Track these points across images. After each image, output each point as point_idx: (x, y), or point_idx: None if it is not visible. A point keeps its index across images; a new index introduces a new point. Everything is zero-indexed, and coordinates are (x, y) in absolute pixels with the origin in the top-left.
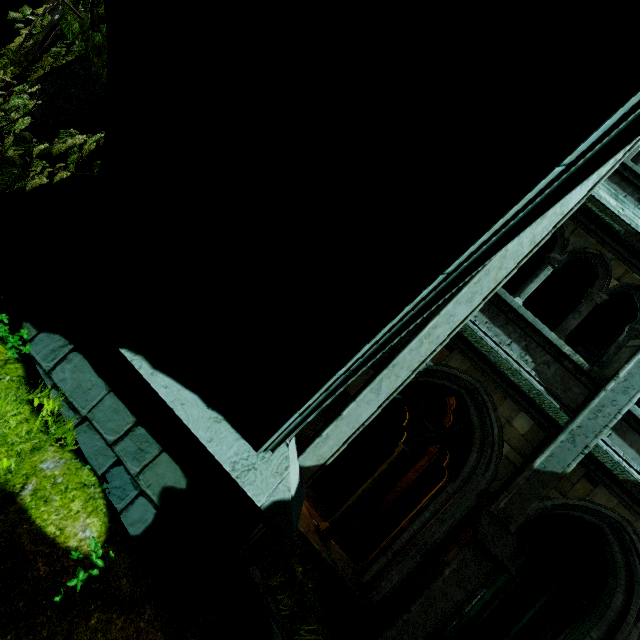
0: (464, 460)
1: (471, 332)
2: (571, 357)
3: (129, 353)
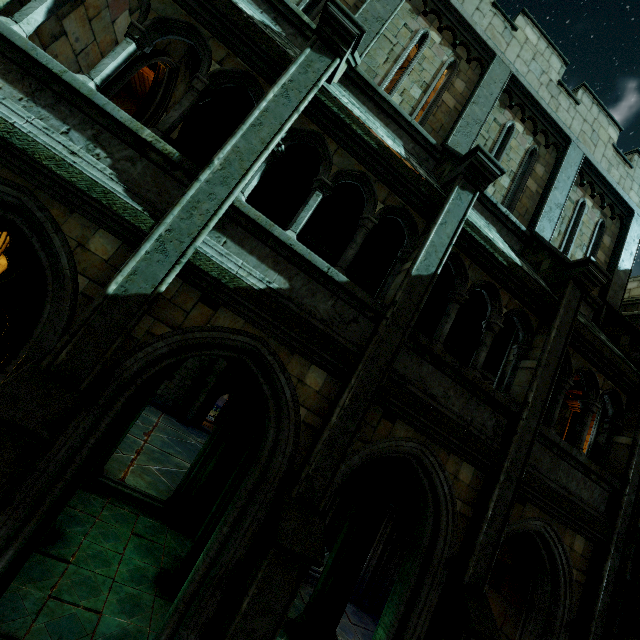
0: (37, 320)
1: None
2: (154, 145)
3: None
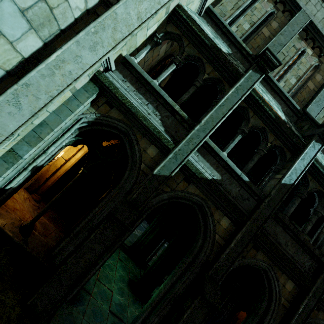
0: (122, 176)
1: (121, 93)
2: (179, 112)
3: None
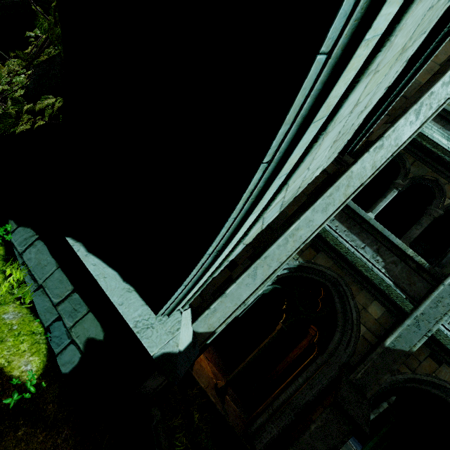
0: (330, 338)
1: (332, 237)
2: (414, 258)
3: (72, 240)
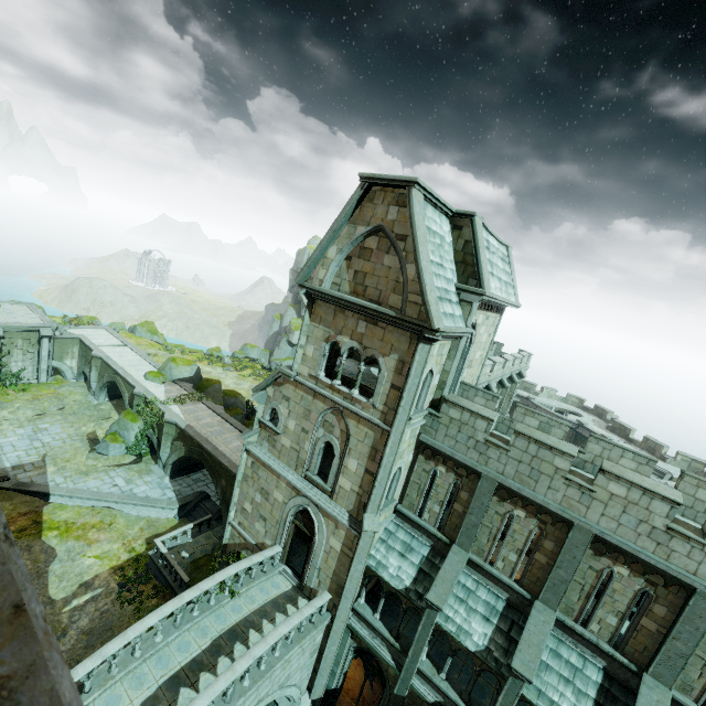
0: (385, 683)
1: (360, 635)
2: (394, 645)
3: None
